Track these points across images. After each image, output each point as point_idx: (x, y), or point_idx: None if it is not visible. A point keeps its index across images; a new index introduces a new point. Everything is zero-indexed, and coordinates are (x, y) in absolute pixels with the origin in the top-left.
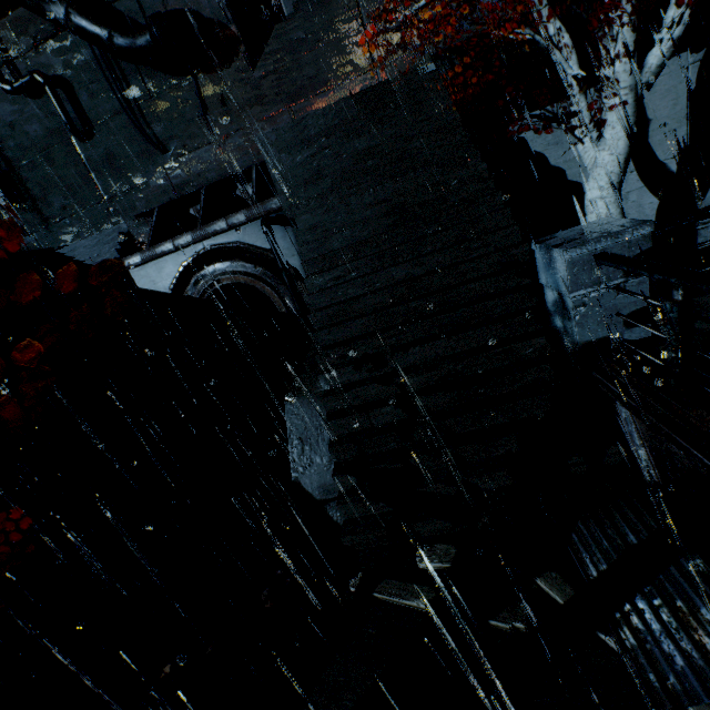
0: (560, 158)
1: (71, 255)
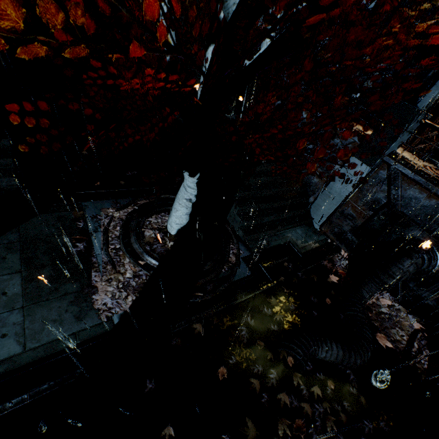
0: None
1: None
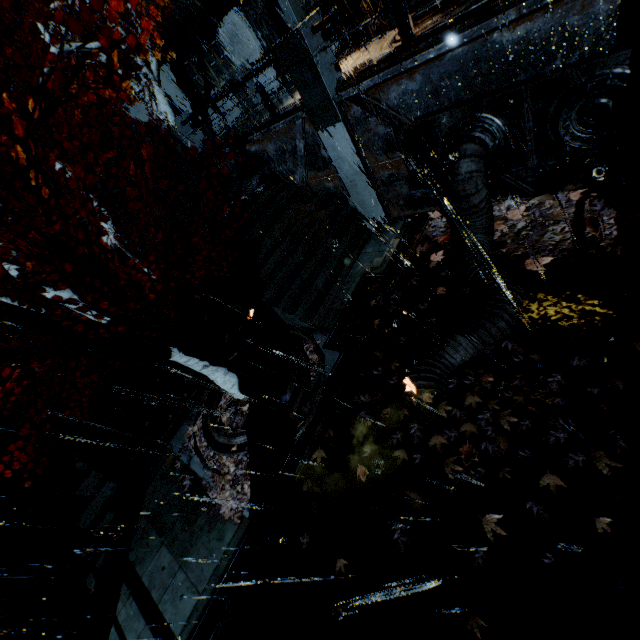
0: (145, 118)
1: None
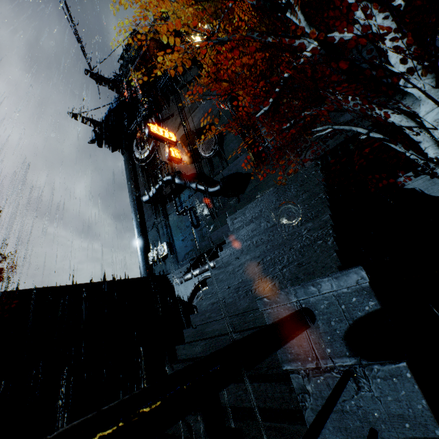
0: None
1: (170, 278)
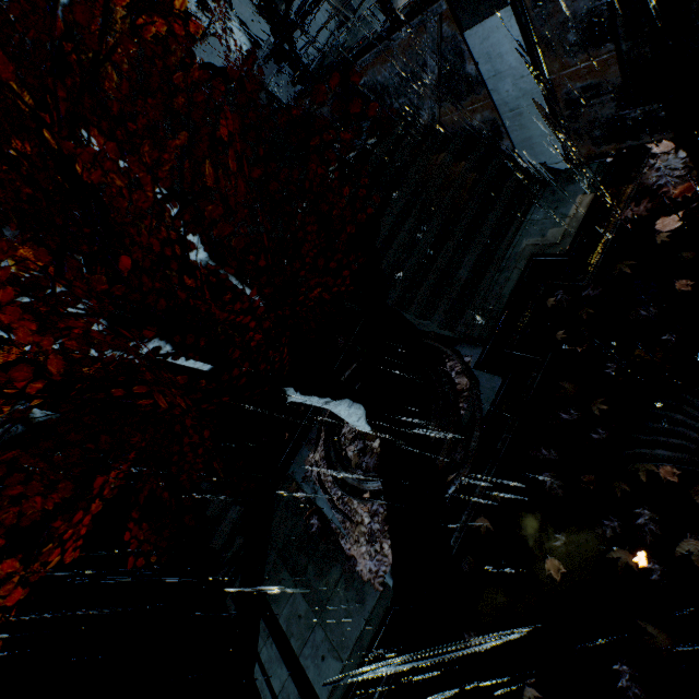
0: (220, 61)
1: None
